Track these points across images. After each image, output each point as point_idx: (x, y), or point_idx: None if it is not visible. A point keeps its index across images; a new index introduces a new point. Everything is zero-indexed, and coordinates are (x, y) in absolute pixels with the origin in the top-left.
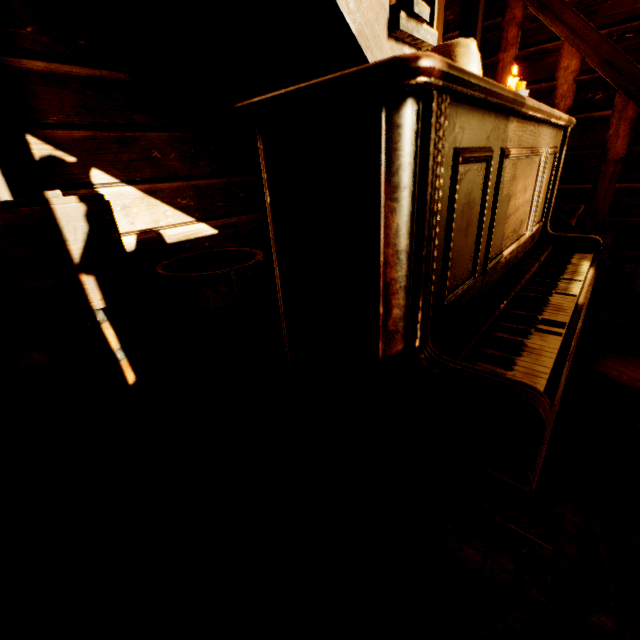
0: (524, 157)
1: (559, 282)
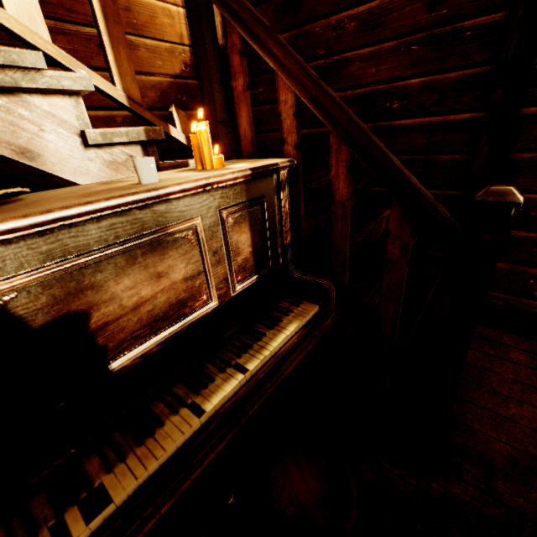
0: (110, 255)
1: (221, 374)
